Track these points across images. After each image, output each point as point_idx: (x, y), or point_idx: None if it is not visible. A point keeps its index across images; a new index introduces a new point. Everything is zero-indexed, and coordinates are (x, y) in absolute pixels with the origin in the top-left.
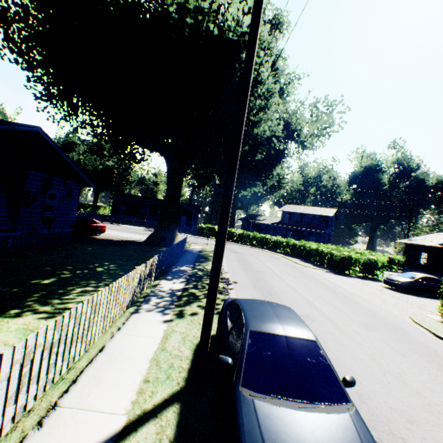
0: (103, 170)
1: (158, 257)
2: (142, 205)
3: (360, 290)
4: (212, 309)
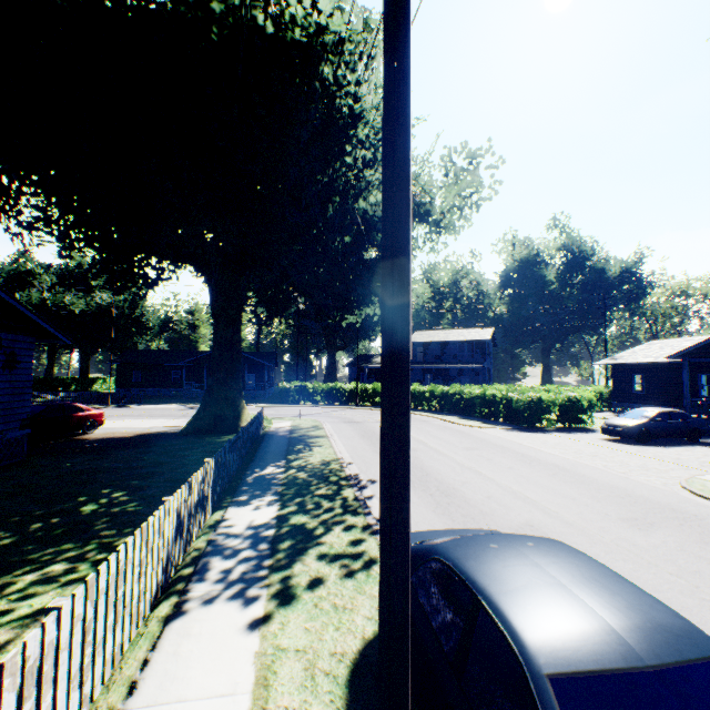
0: (92, 314)
1: (215, 460)
2: (174, 365)
3: (577, 452)
4: (403, 618)
